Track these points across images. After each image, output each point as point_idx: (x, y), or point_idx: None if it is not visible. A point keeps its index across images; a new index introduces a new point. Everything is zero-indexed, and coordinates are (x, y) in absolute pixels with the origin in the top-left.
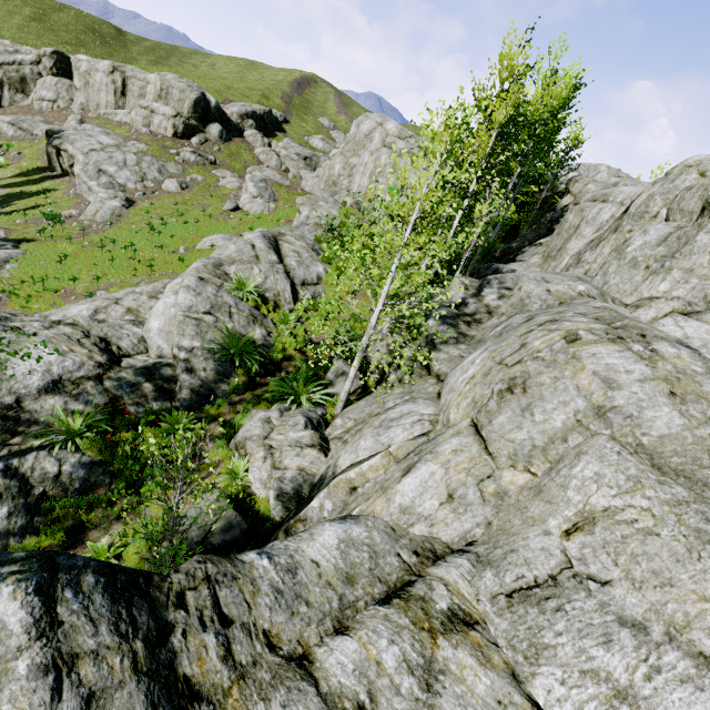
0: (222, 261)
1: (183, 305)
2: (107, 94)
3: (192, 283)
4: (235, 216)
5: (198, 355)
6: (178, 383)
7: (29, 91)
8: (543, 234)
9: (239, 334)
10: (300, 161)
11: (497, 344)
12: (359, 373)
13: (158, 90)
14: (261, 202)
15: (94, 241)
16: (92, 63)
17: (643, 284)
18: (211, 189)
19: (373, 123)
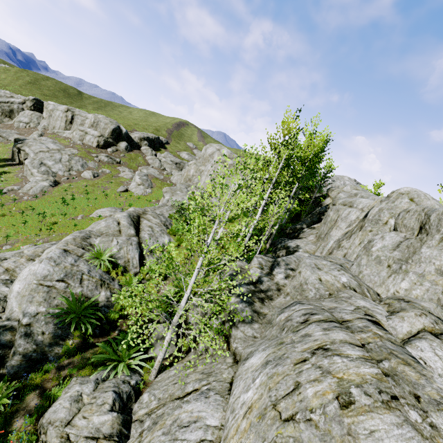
0: (91, 234)
1: (40, 275)
2: (61, 122)
3: (55, 255)
4: (124, 196)
5: (40, 319)
6: (12, 348)
7: (14, 117)
8: (315, 221)
9: (84, 297)
10: (173, 165)
11: (275, 365)
12: (176, 337)
13: (92, 122)
14: (142, 188)
15: (21, 207)
16: (56, 106)
17: (389, 279)
18: (113, 177)
19: (214, 149)
